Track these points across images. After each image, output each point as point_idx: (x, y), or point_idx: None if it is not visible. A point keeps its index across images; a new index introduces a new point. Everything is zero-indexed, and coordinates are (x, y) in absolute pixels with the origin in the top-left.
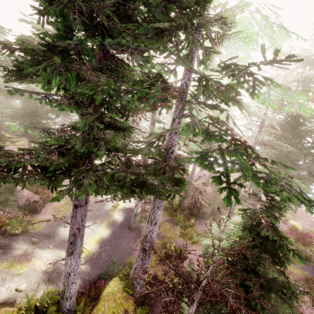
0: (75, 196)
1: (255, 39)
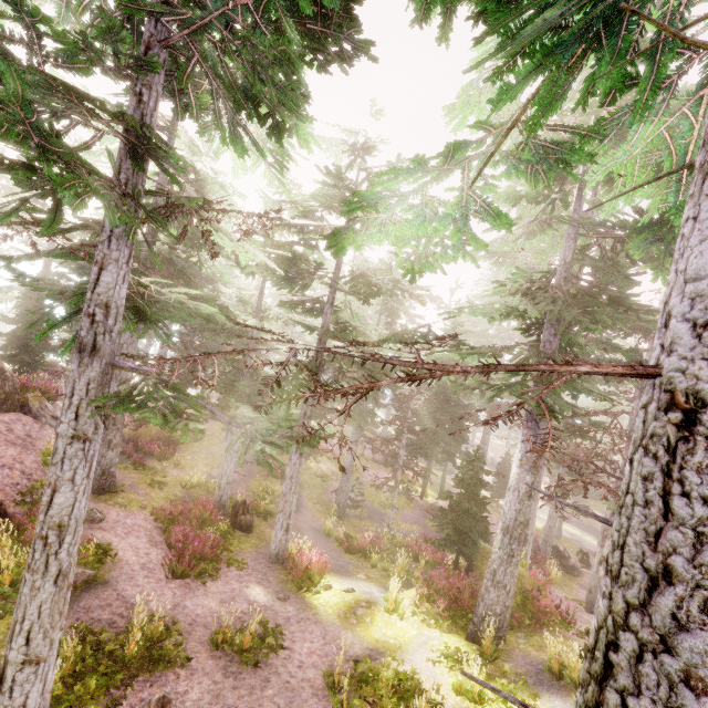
0: None
1: None
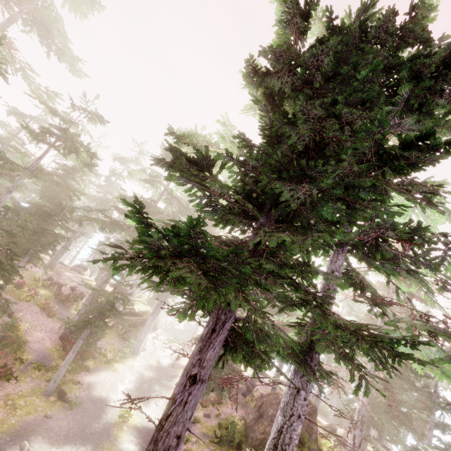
0: (198, 356)
1: (408, 214)
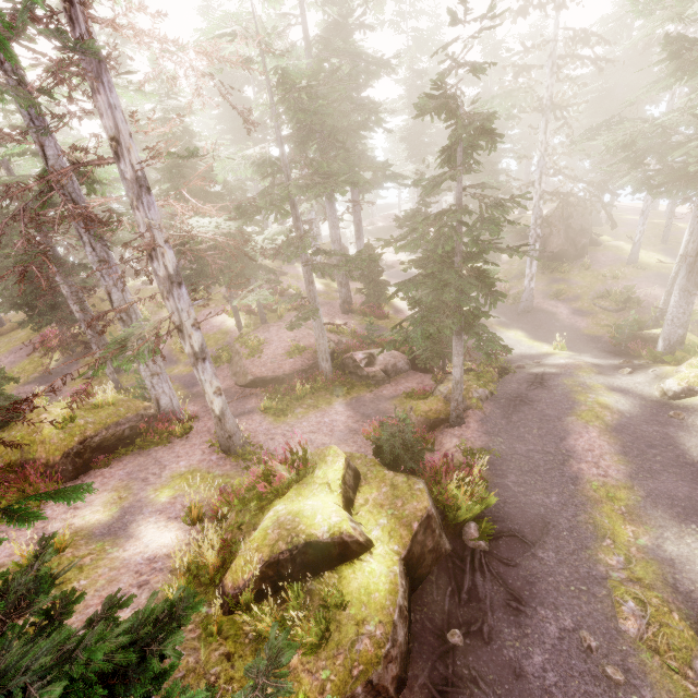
0: None
1: None
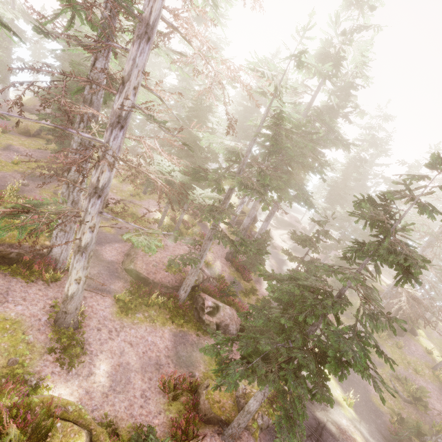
0: None
1: None
